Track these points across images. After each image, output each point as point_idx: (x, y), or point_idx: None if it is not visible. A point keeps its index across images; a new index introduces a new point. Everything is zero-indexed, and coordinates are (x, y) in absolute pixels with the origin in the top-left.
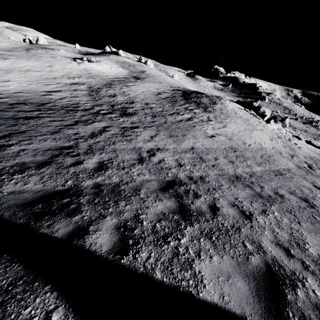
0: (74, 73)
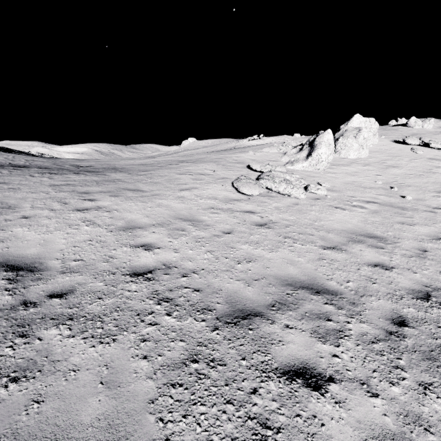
0: (219, 150)
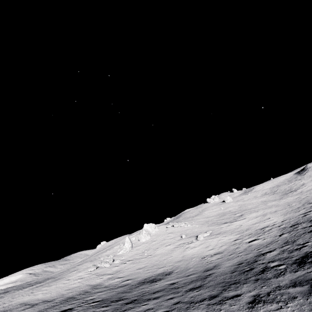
0: None
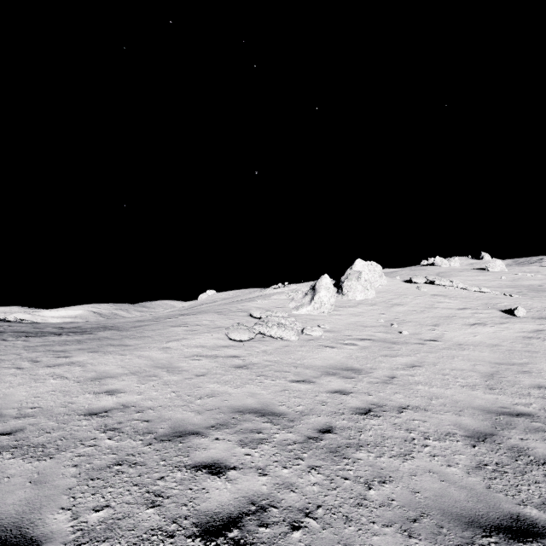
0: None
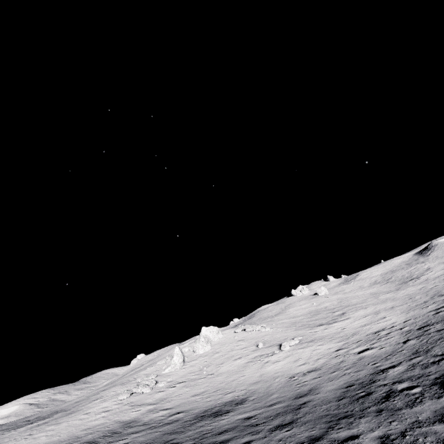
0: None
